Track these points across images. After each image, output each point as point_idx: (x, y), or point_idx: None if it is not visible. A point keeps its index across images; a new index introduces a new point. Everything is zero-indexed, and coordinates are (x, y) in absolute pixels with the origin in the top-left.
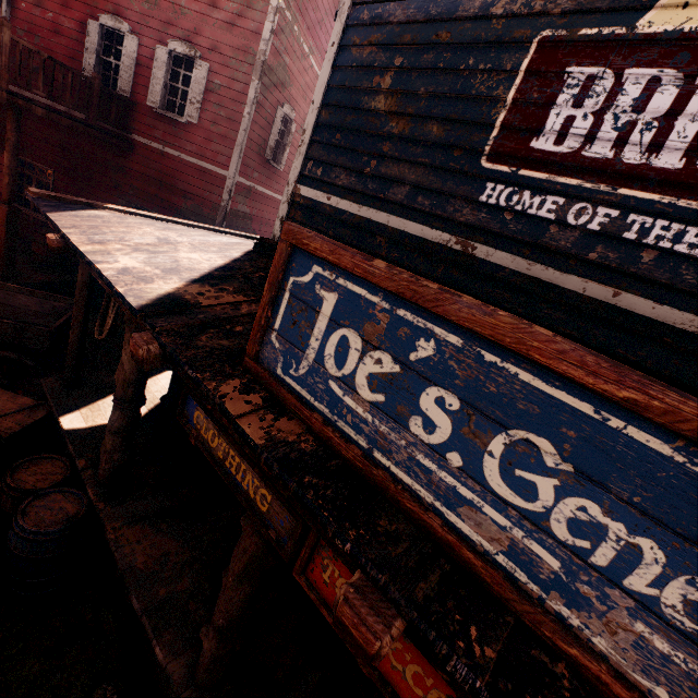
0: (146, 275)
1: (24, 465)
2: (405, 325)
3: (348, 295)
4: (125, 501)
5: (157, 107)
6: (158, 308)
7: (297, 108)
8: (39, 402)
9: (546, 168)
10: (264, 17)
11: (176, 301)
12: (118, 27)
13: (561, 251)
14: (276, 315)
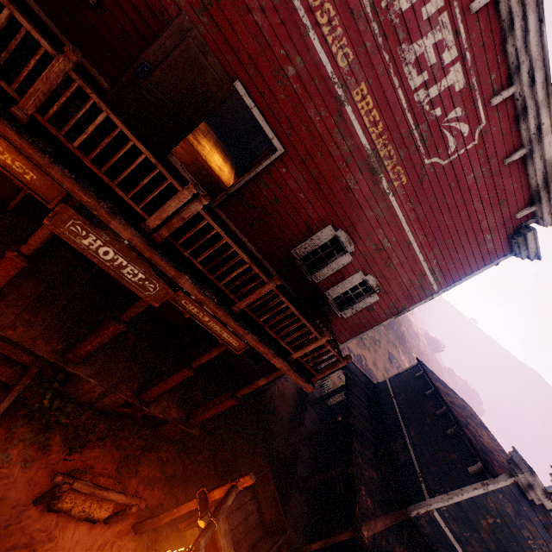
0: None
1: None
2: None
3: None
4: None
5: (330, 298)
6: None
7: None
8: None
9: None
10: (424, 297)
11: None
12: (346, 245)
13: None
14: None
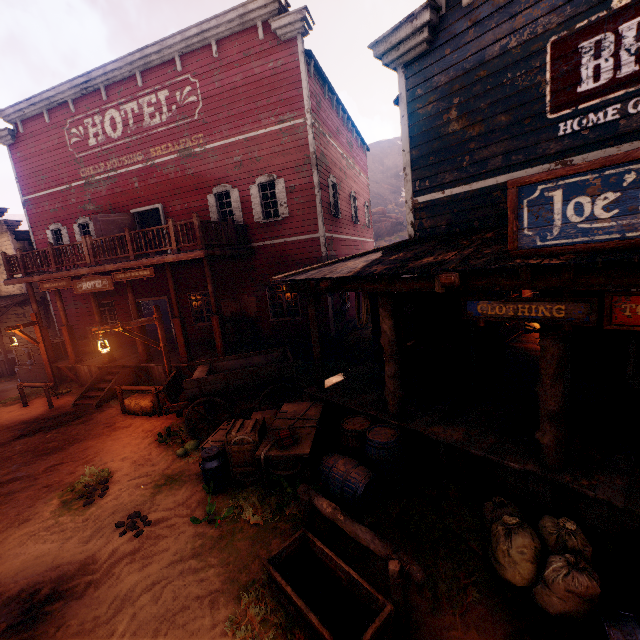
0: (398, 266)
1: (345, 422)
2: (611, 177)
3: (568, 186)
4: (414, 420)
5: (261, 220)
6: (432, 266)
7: (334, 175)
8: (314, 401)
9: (596, 96)
10: (306, 134)
11: (433, 263)
12: (224, 190)
13: (635, 130)
14: (521, 222)
